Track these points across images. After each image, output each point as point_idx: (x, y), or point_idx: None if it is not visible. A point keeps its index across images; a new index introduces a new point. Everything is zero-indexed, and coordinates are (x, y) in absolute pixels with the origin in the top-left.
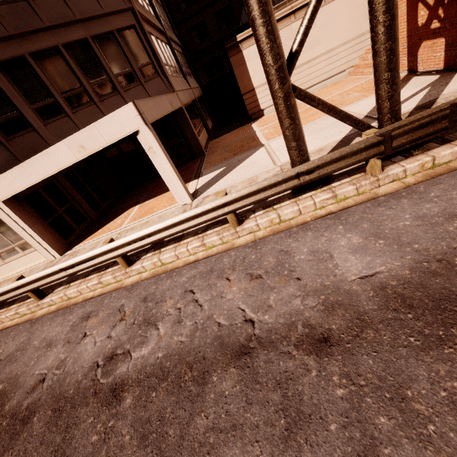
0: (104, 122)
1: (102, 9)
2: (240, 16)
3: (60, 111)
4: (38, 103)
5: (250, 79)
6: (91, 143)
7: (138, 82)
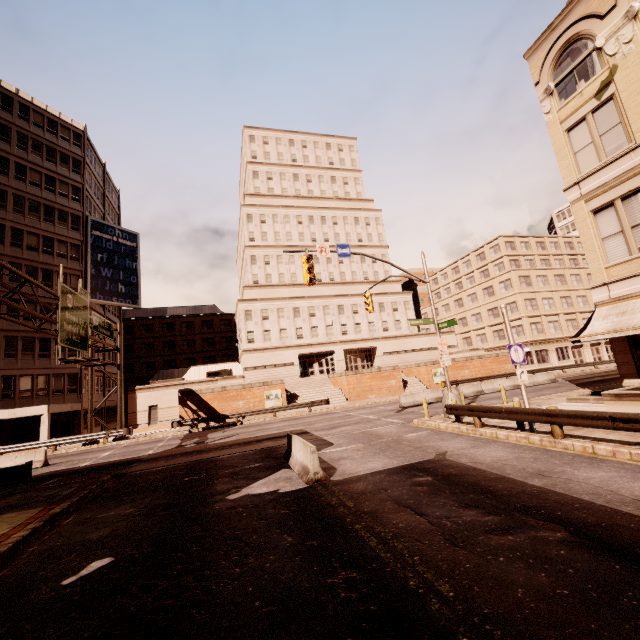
0: (32, 408)
1: (66, 366)
2: (155, 375)
3: (13, 397)
4: (6, 392)
5: (136, 407)
6: (20, 413)
7: (63, 394)
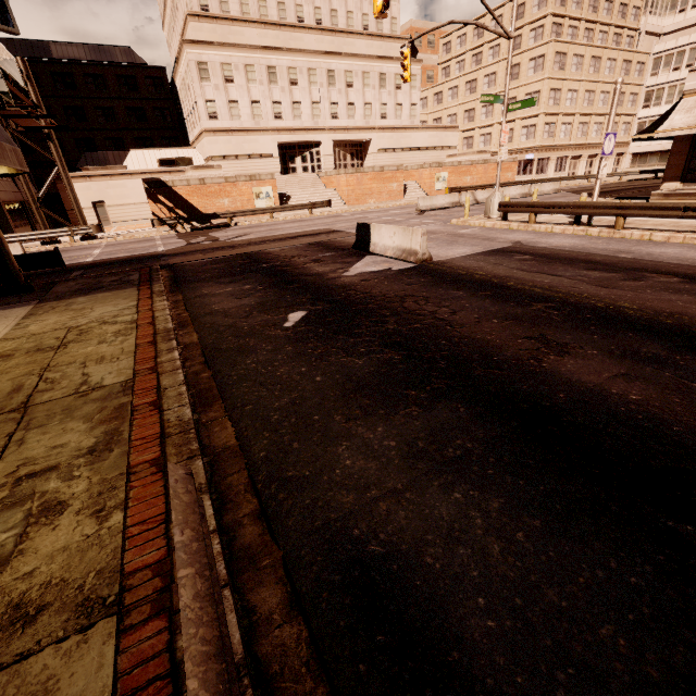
0: None
1: None
2: (80, 159)
3: None
4: None
5: None
6: None
7: None
